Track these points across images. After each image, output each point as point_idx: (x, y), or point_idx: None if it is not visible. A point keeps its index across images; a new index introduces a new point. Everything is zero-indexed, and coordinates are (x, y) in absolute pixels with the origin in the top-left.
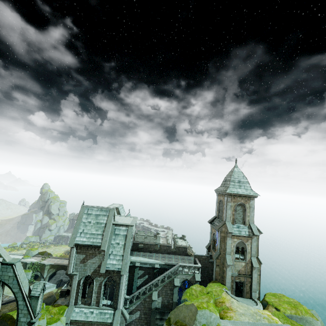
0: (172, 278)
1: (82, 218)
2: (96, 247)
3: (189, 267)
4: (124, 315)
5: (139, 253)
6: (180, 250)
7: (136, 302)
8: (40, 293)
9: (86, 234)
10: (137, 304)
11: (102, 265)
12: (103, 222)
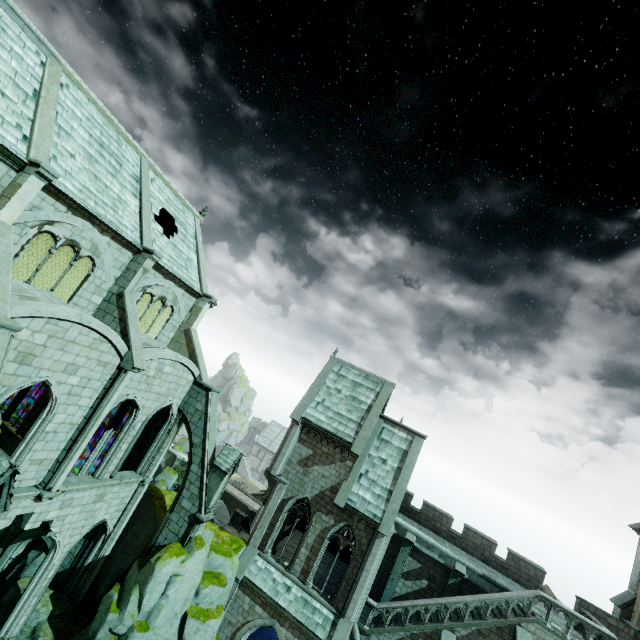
0: (510, 623)
1: (326, 378)
2: (339, 442)
3: (570, 618)
4: None
5: (411, 521)
6: (520, 568)
7: (391, 629)
8: (230, 468)
9: (328, 410)
10: (392, 638)
11: (341, 489)
12: (365, 402)
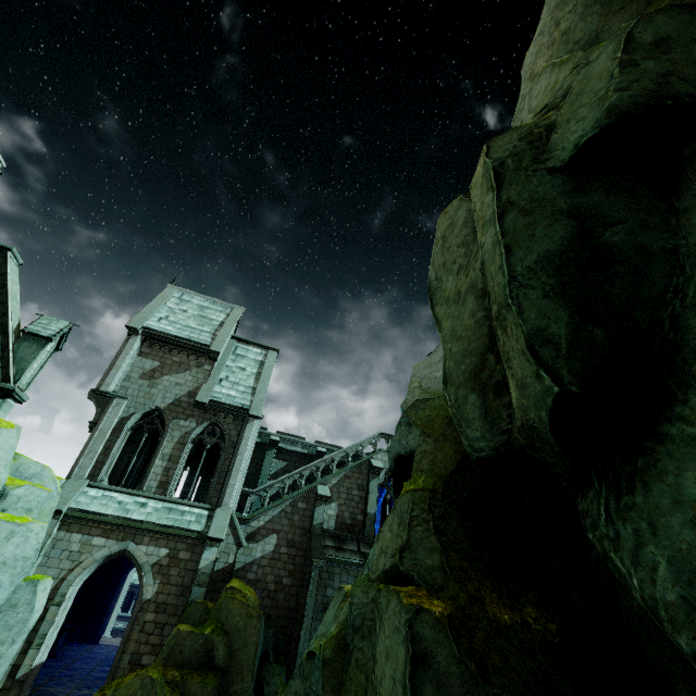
0: (366, 460)
1: (166, 301)
2: (195, 348)
3: None
4: (236, 530)
5: None
6: None
7: (271, 505)
8: (56, 334)
9: (175, 323)
10: (273, 514)
11: (202, 390)
12: (217, 319)
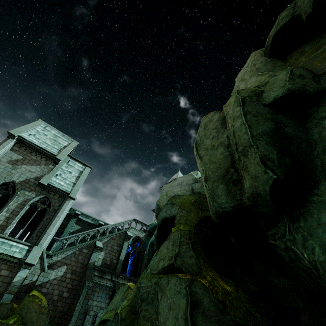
0: (124, 231)
1: (36, 127)
2: (47, 154)
3: (142, 225)
4: (43, 260)
5: None
6: None
7: (68, 248)
8: None
9: (38, 139)
10: (67, 254)
11: (44, 178)
12: (63, 144)
